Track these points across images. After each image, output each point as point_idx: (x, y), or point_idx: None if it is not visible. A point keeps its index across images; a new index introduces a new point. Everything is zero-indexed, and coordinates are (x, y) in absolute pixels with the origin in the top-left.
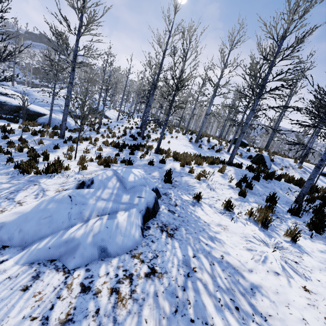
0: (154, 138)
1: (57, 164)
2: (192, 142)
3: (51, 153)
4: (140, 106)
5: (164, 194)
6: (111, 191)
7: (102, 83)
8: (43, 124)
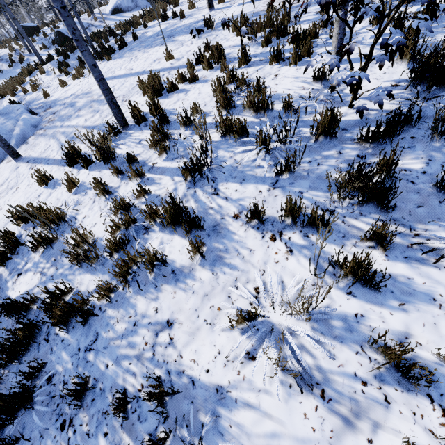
0: None
1: None
2: None
3: None
4: None
5: None
6: (3, 119)
7: None
8: None
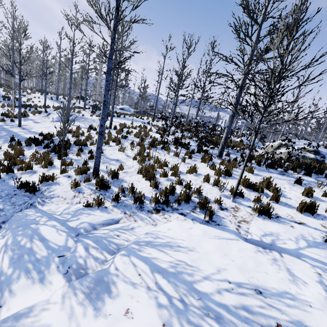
0: (23, 99)
1: None
2: (54, 100)
3: None
4: None
5: None
6: None
7: None
8: None
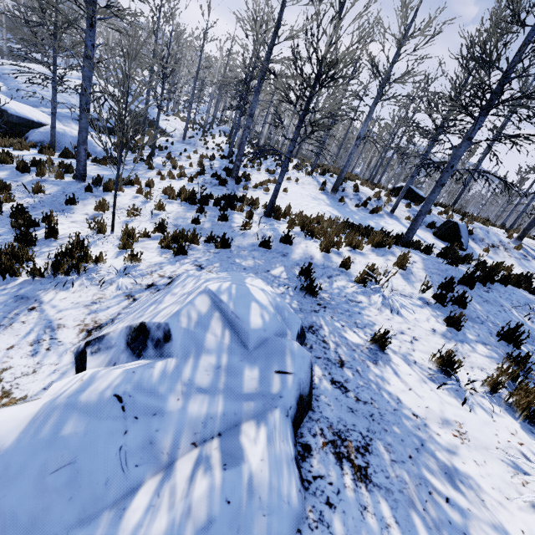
0: (256, 180)
1: (76, 249)
2: (327, 191)
3: (62, 215)
4: (223, 112)
5: (309, 331)
6: (216, 361)
7: (157, 61)
8: (39, 145)
